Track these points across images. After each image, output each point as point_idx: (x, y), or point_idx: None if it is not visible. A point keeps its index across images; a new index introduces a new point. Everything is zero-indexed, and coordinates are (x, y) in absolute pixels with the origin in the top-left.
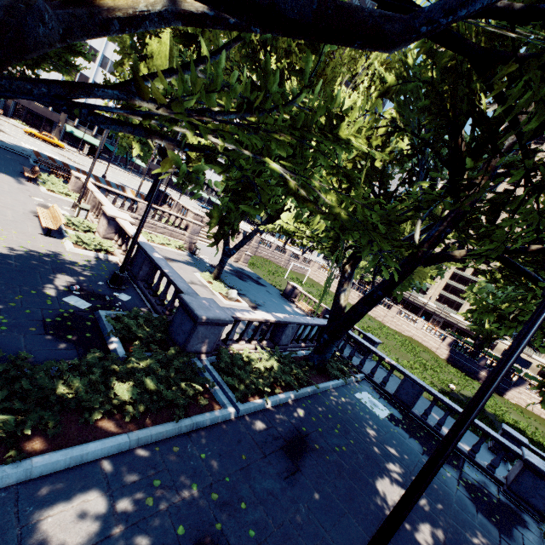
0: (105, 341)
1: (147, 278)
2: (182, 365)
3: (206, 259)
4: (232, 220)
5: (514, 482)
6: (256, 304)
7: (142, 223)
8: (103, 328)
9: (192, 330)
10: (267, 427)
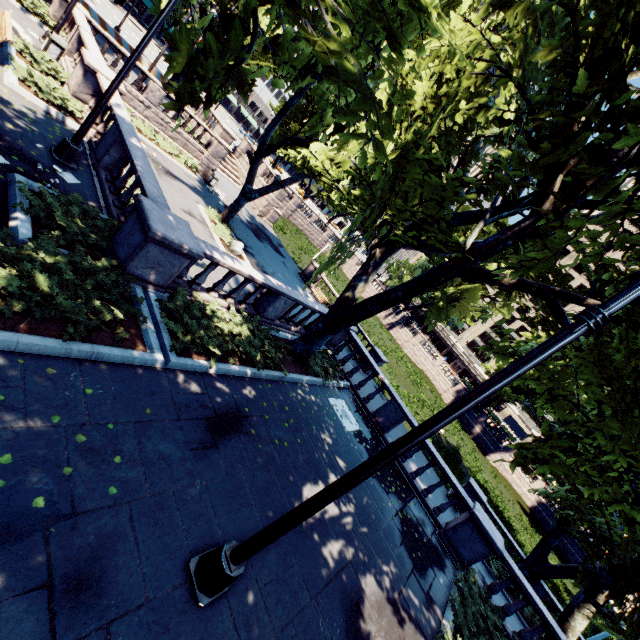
0: (7, 212)
1: (113, 169)
2: (110, 283)
3: (222, 196)
4: (210, 74)
5: (452, 529)
6: (263, 270)
7: (119, 79)
8: (11, 196)
9: (140, 246)
10: (199, 392)
